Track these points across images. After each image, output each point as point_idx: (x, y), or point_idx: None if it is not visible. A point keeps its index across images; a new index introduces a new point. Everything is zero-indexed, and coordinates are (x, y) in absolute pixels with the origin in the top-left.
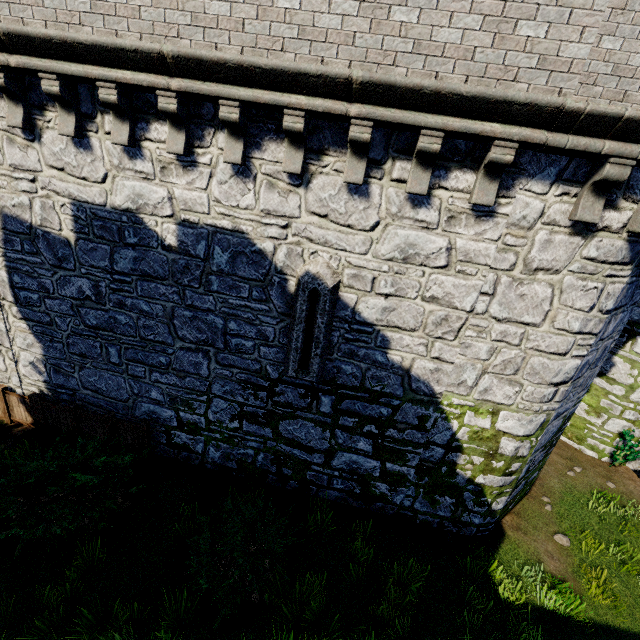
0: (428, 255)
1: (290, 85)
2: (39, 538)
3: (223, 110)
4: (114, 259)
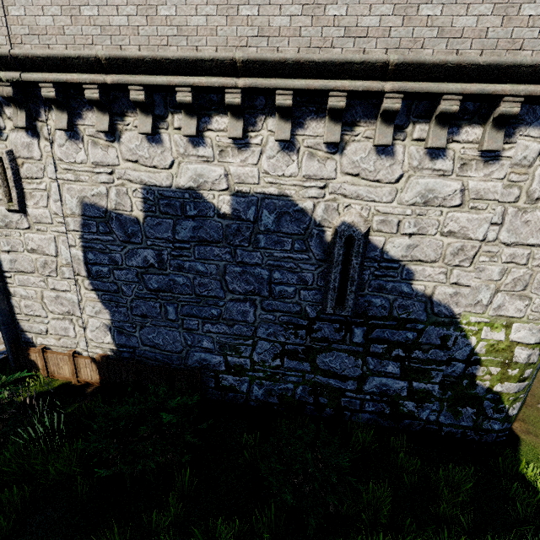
0: (445, 197)
1: (336, 73)
2: (139, 472)
3: (279, 98)
4: (176, 230)
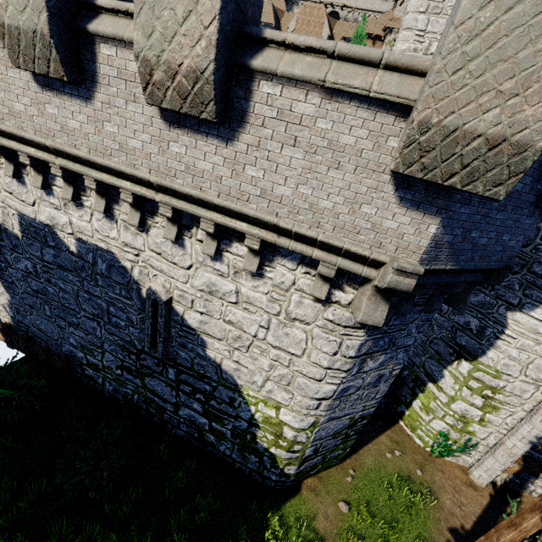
0: (224, 293)
1: (120, 176)
2: None
3: (87, 182)
4: (43, 253)
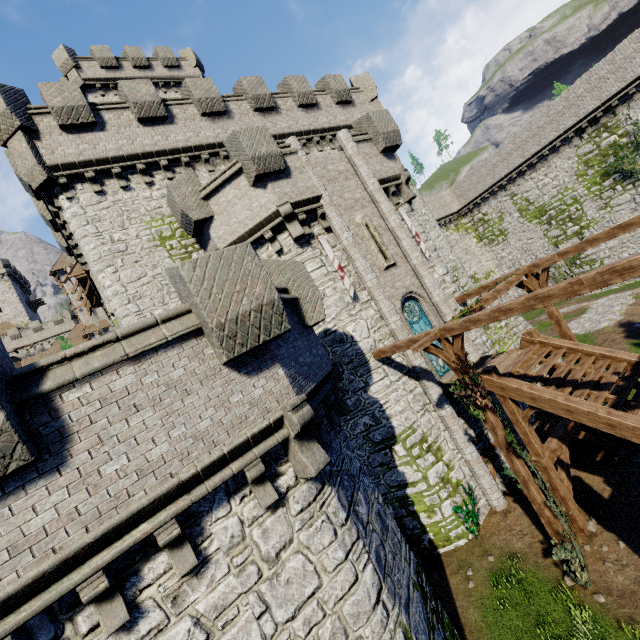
0: None
1: None
2: None
3: None
4: None
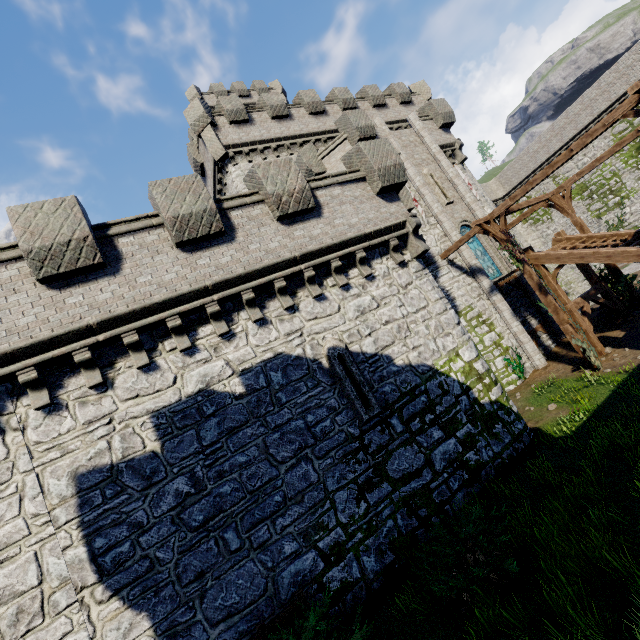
0: (368, 306)
1: (271, 271)
2: None
3: (245, 296)
4: (201, 437)
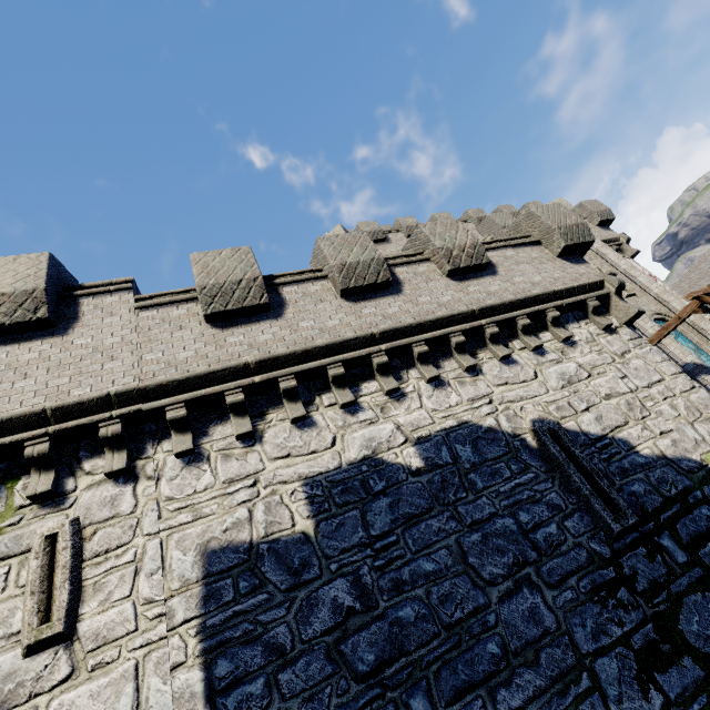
0: (575, 374)
1: (446, 324)
2: None
3: (417, 348)
4: (367, 522)
